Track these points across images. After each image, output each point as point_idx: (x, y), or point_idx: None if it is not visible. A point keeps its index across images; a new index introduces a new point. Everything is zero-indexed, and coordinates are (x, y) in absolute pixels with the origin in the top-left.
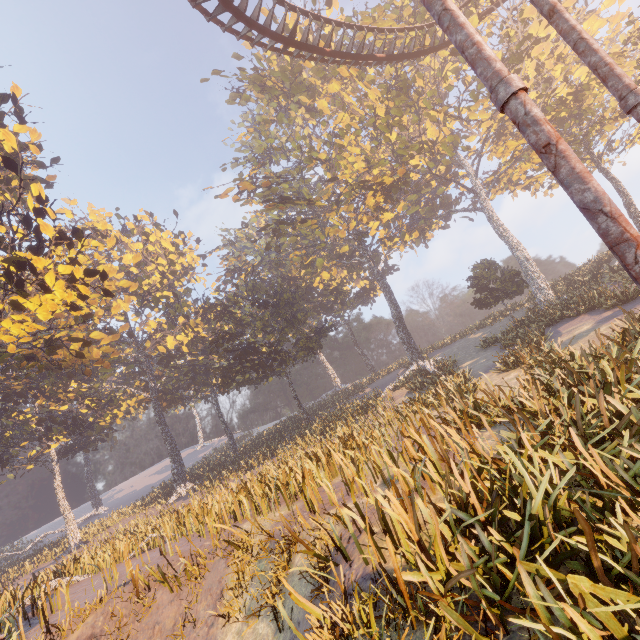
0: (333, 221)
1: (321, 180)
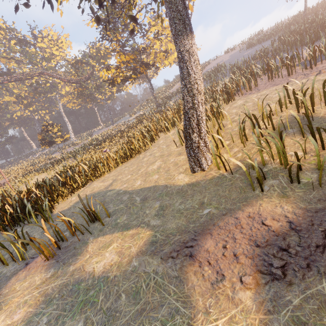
0: (9, 107)
1: (3, 90)
